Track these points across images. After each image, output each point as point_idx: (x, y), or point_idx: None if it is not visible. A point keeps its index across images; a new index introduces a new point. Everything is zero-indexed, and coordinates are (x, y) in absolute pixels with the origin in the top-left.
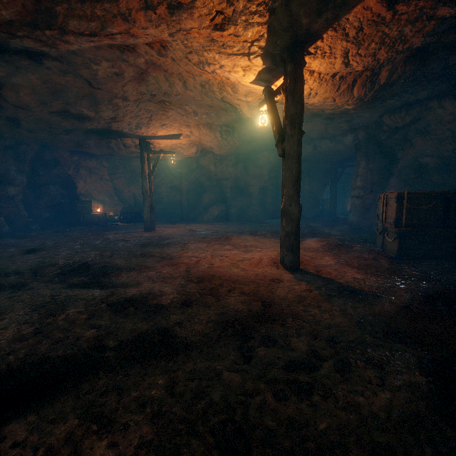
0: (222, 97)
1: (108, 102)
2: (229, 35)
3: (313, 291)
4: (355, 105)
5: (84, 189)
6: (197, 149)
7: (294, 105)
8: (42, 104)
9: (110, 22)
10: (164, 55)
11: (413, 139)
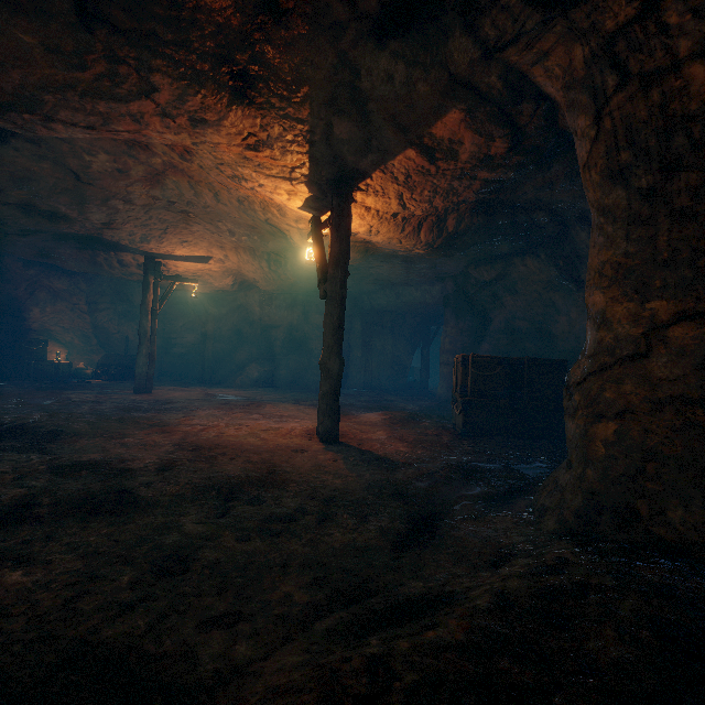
0: (267, 219)
1: (102, 202)
2: (265, 157)
3: (338, 461)
4: (426, 251)
5: (39, 322)
6: (235, 281)
7: (339, 242)
8: None
9: (115, 120)
10: (189, 160)
11: (503, 297)
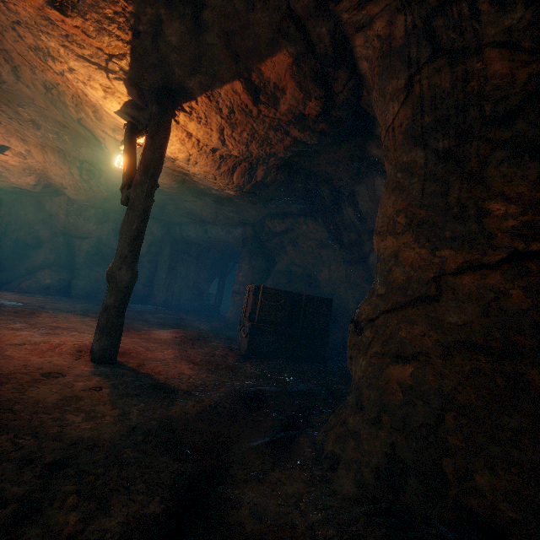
0: (80, 119)
1: None
2: (75, 27)
3: (102, 390)
4: (236, 192)
5: None
6: (38, 182)
7: (152, 150)
8: None
9: None
10: None
11: (287, 247)
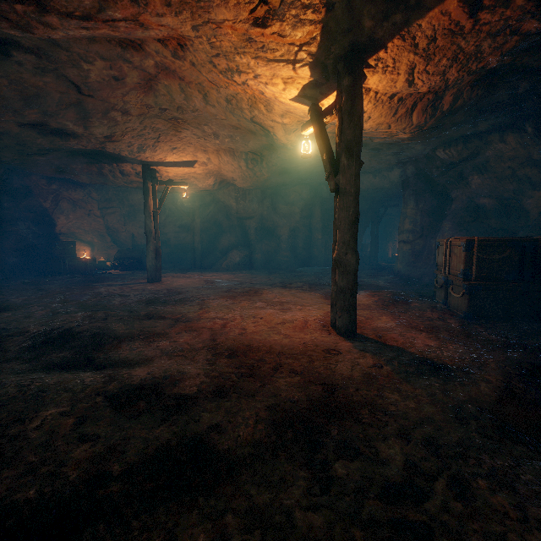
0: (252, 117)
1: (103, 115)
2: (271, 35)
3: (383, 367)
4: (411, 134)
5: (65, 226)
6: (215, 181)
7: (352, 128)
8: (9, 112)
9: (111, 1)
10: (182, 58)
11: (469, 177)
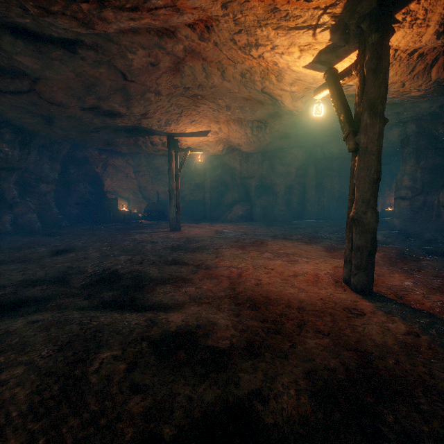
0: (263, 88)
1: (140, 96)
2: (297, 1)
3: (420, 336)
4: (426, 91)
5: (110, 186)
6: (224, 147)
7: (376, 86)
8: (75, 99)
9: None
10: (206, 39)
11: None
